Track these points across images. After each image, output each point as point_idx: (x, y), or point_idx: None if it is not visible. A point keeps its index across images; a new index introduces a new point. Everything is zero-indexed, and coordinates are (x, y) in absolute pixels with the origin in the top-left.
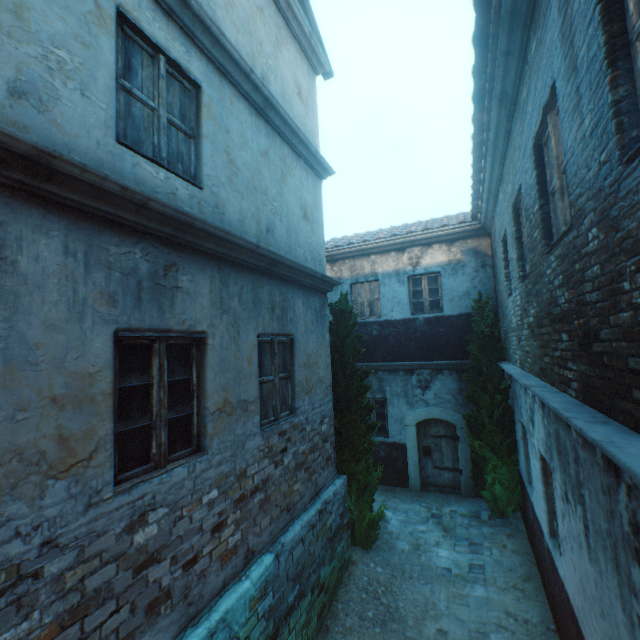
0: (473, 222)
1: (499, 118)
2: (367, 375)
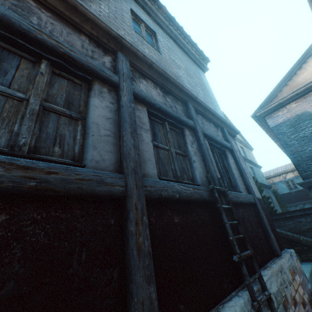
0: None
1: None
2: (285, 204)
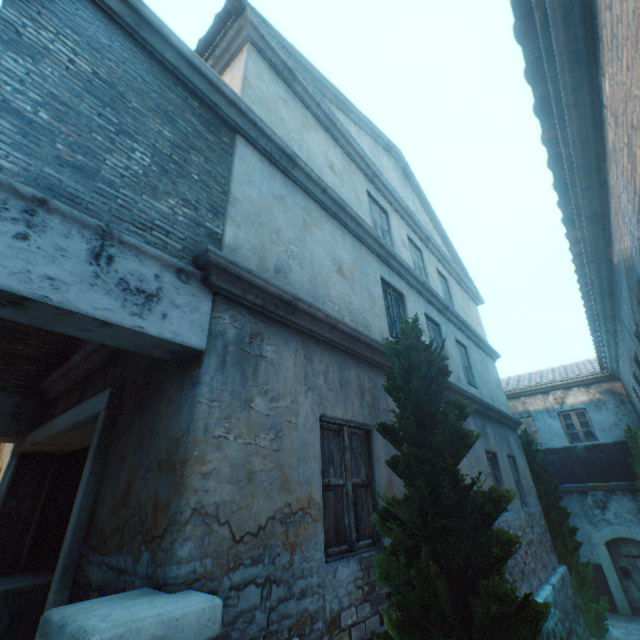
0: (601, 371)
1: (607, 336)
2: (557, 488)
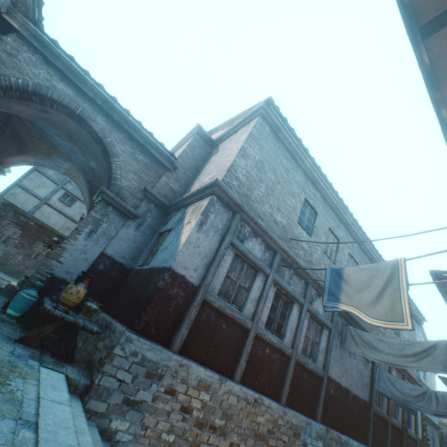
0: None
1: None
2: None
